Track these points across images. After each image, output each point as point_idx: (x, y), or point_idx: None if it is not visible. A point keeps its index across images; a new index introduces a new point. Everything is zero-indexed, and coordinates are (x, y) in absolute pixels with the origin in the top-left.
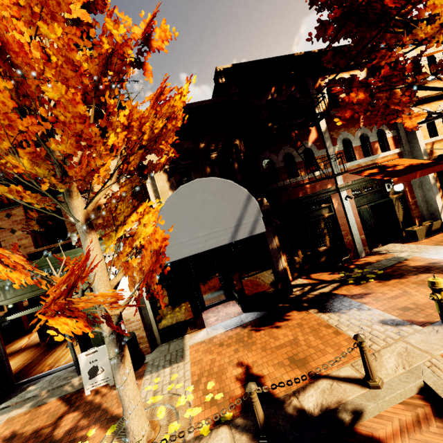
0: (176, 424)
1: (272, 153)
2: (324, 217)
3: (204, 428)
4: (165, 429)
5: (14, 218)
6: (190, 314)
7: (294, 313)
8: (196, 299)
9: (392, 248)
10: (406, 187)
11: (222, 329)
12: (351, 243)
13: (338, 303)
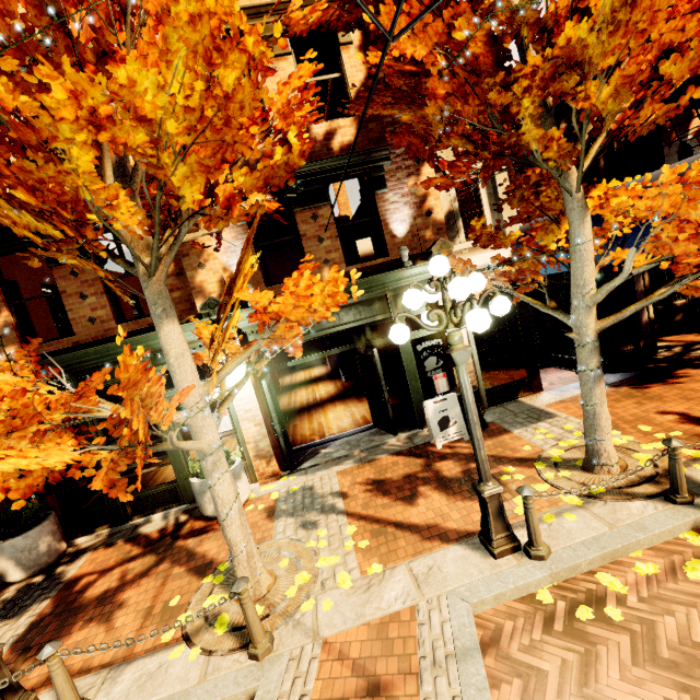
0: (642, 455)
1: None
2: None
3: (694, 453)
4: (630, 459)
5: (321, 221)
6: (524, 373)
7: (690, 371)
8: (535, 352)
9: None
10: None
11: (579, 390)
12: None
13: None
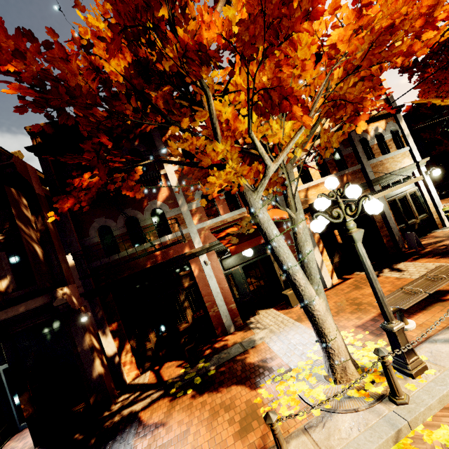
0: None
1: (109, 218)
2: (184, 287)
3: None
4: None
5: None
6: None
7: None
8: None
9: (263, 320)
10: (285, 240)
11: None
12: (219, 315)
13: (116, 446)
